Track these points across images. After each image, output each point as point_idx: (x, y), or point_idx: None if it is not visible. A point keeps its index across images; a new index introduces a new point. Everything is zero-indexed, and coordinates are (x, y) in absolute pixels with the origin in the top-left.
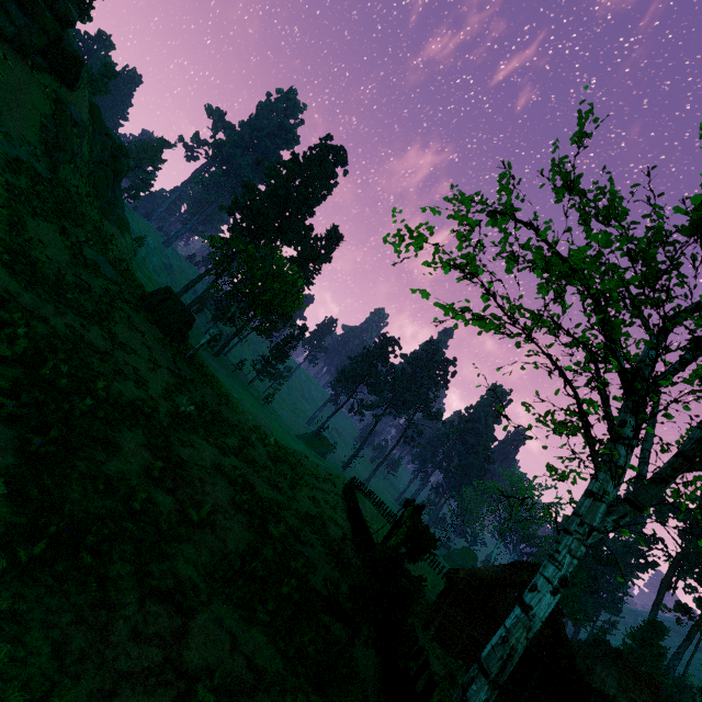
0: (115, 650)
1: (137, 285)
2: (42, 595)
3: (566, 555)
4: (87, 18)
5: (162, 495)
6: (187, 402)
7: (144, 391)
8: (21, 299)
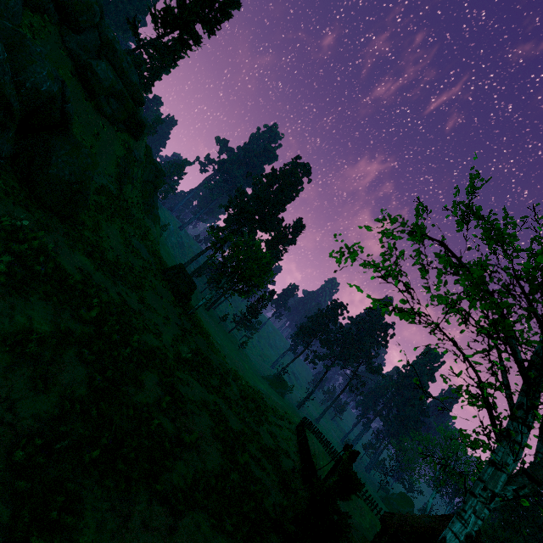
0: (131, 534)
1: (161, 261)
2: (93, 486)
3: (471, 515)
4: (149, 92)
5: (167, 422)
6: (186, 349)
7: (160, 341)
8: (94, 277)
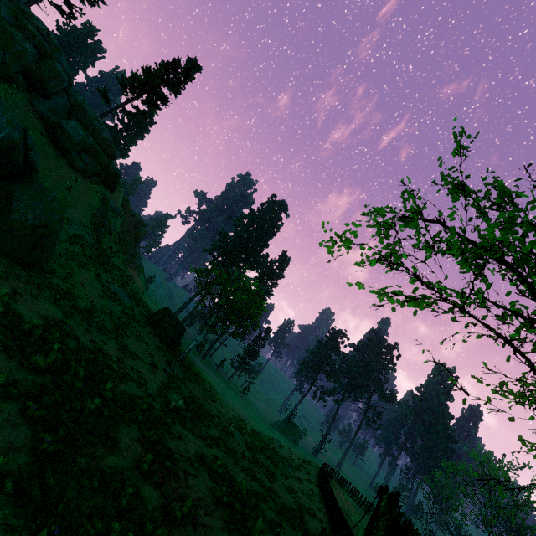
0: None
1: (146, 309)
2: None
3: None
4: (126, 156)
5: (149, 489)
6: (177, 397)
7: (143, 389)
8: (62, 324)
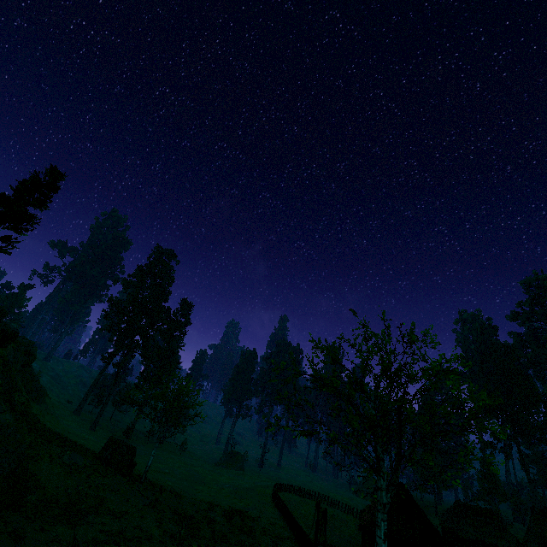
0: None
1: (77, 440)
2: None
3: (381, 522)
4: None
5: None
6: (170, 524)
7: (155, 541)
8: (78, 537)
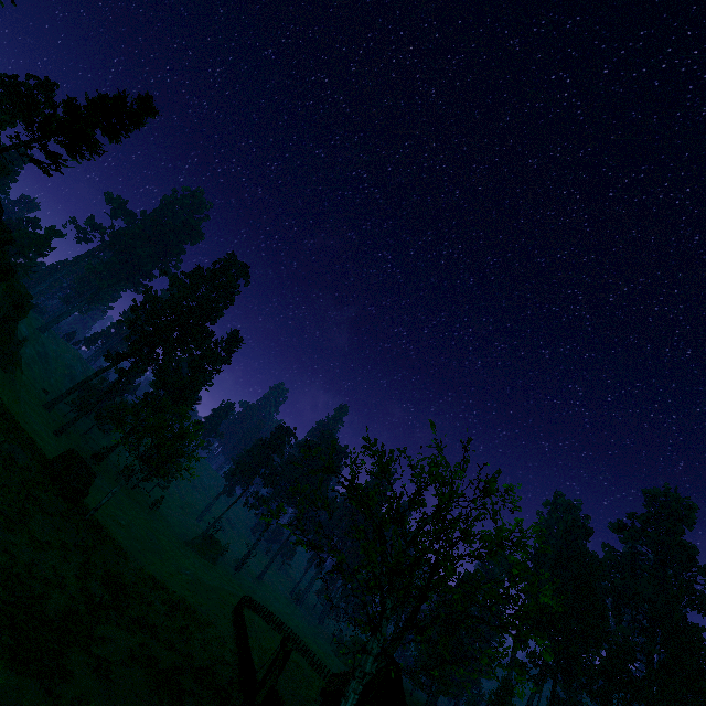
0: None
1: (31, 435)
2: None
3: (352, 693)
4: None
5: (104, 704)
6: (95, 582)
7: (66, 593)
8: None
